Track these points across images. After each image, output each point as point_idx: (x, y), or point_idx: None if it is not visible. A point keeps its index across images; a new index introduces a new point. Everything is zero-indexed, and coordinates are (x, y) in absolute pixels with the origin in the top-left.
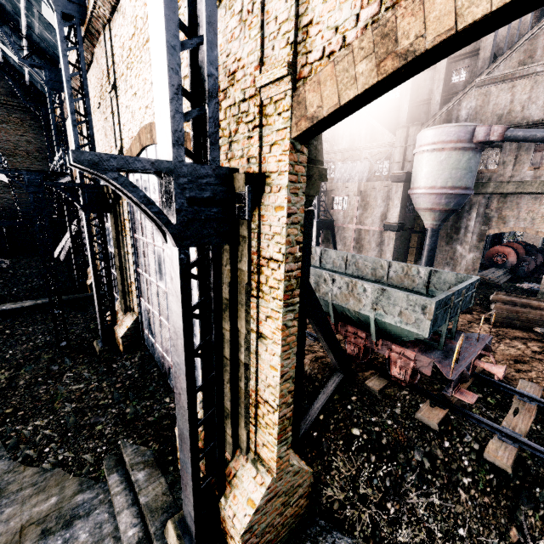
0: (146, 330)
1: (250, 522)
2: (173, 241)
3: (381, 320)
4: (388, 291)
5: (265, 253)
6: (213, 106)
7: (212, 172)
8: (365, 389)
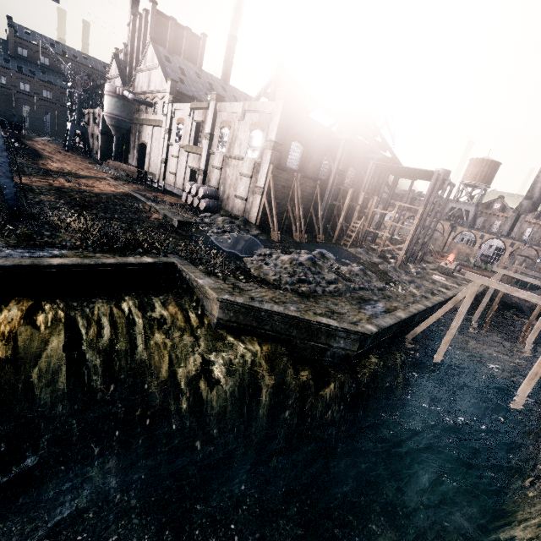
0: None
1: None
2: None
3: None
4: None
5: None
6: None
7: None
8: None
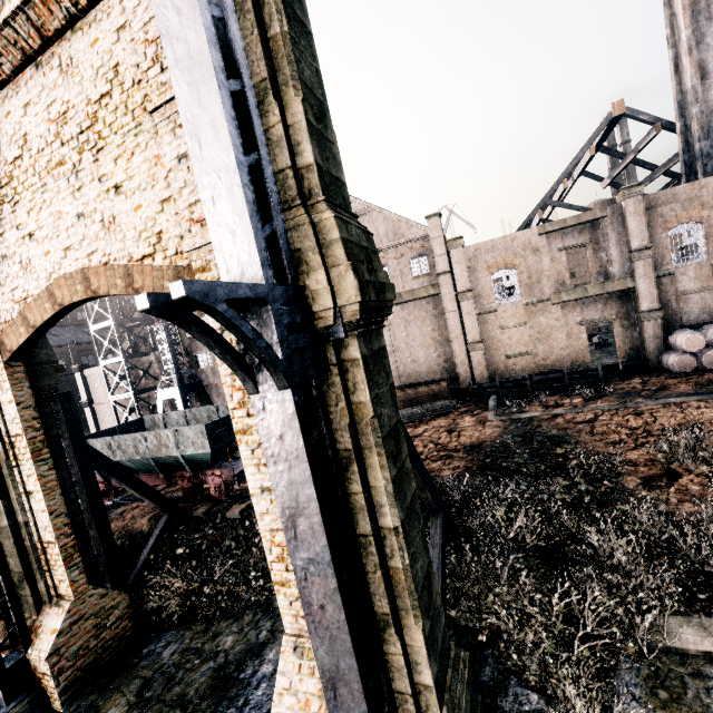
0: None
1: (54, 645)
2: None
3: (185, 454)
4: (180, 430)
5: (13, 433)
6: None
7: None
8: (195, 517)
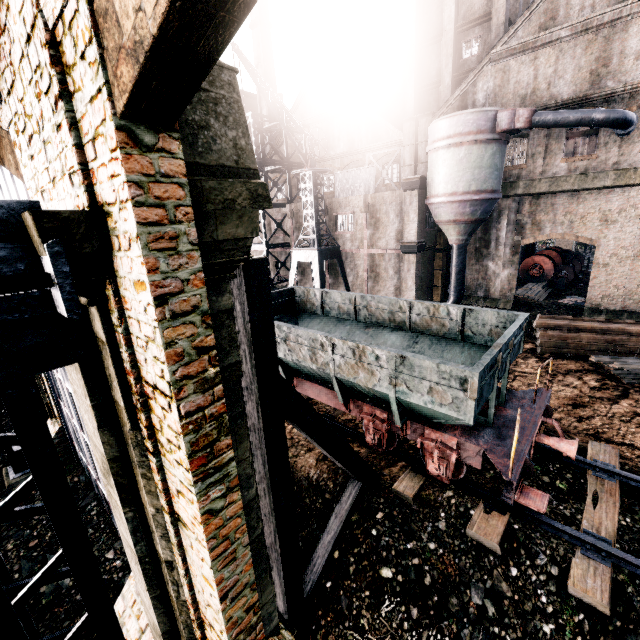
0: (76, 445)
1: None
2: None
3: (404, 399)
4: (410, 360)
5: (146, 374)
6: None
7: None
8: (395, 496)
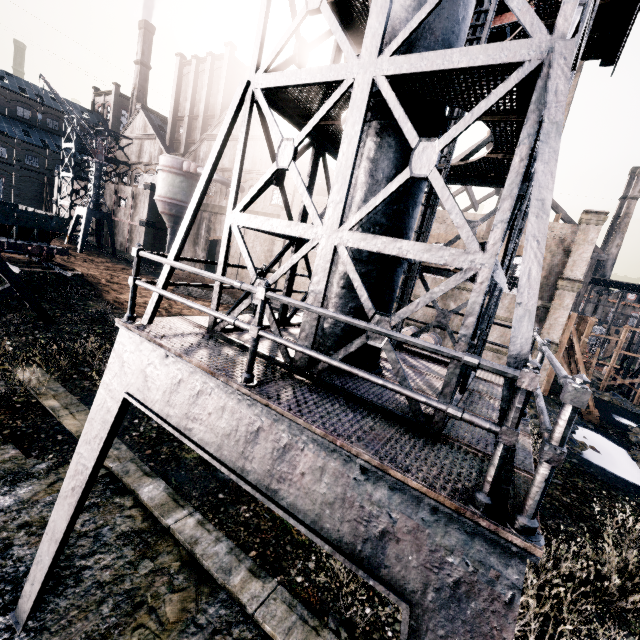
0: None
1: None
2: None
3: None
4: None
5: None
6: None
7: None
8: None
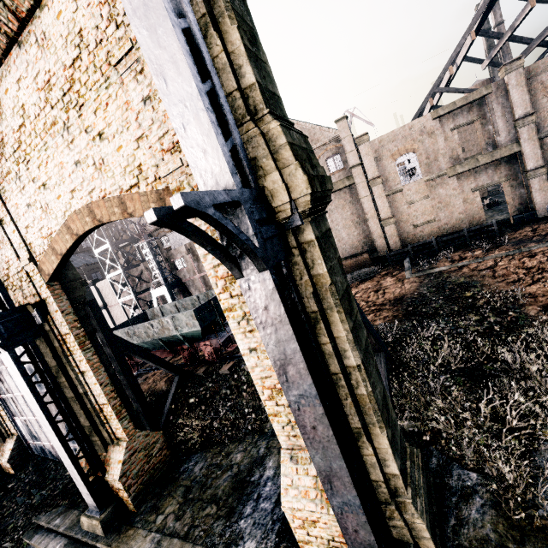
0: (31, 440)
1: (122, 470)
2: (3, 350)
3: (182, 333)
4: (175, 316)
5: (63, 333)
6: (0, 285)
7: (13, 311)
8: (197, 376)
